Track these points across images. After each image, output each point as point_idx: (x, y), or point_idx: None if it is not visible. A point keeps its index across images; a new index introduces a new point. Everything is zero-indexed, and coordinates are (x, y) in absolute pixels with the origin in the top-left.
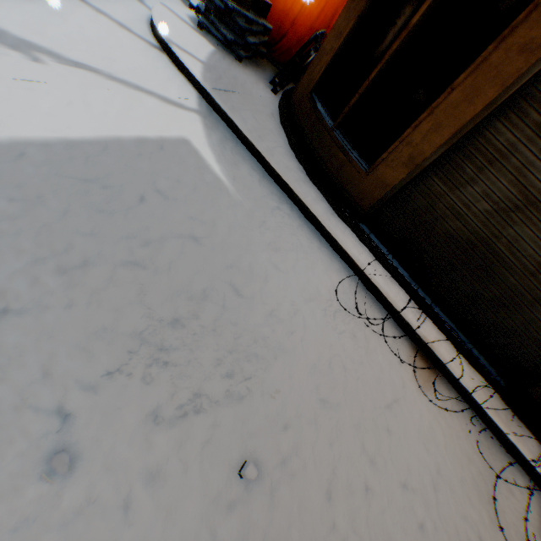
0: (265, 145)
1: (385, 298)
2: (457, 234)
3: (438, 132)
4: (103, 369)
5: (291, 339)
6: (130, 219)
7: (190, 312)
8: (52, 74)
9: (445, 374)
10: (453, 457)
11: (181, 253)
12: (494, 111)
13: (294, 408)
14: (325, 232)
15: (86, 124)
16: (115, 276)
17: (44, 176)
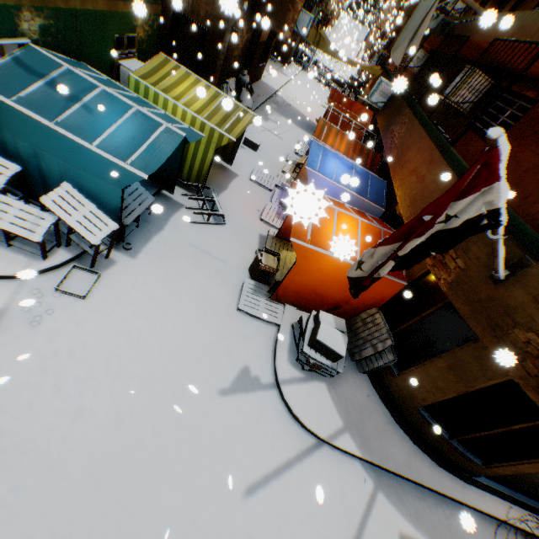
0: (415, 472)
1: (508, 522)
2: (538, 482)
3: (533, 467)
4: None
5: None
6: None
7: None
8: None
9: None
10: None
11: None
12: None
13: None
14: (467, 504)
15: None
16: None
17: None
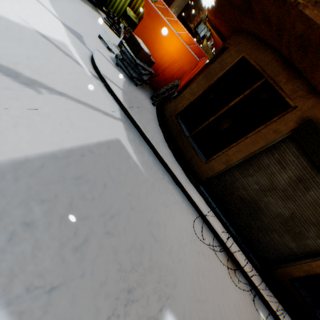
0: (155, 141)
1: (212, 227)
2: (244, 197)
3: (240, 153)
4: (105, 315)
5: (181, 264)
6: (102, 202)
7: (138, 260)
8: (49, 102)
9: (239, 266)
10: (248, 316)
11: (128, 220)
12: (262, 150)
13: (189, 310)
14: (184, 191)
15: (71, 137)
16: (101, 246)
17: (56, 179)
